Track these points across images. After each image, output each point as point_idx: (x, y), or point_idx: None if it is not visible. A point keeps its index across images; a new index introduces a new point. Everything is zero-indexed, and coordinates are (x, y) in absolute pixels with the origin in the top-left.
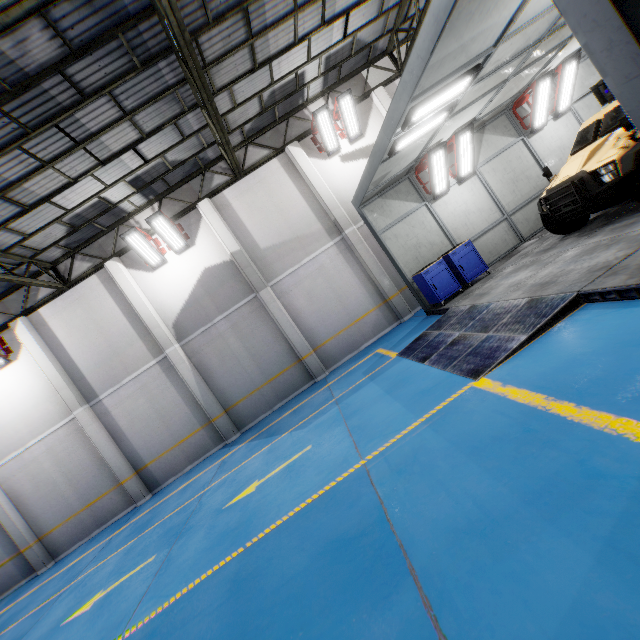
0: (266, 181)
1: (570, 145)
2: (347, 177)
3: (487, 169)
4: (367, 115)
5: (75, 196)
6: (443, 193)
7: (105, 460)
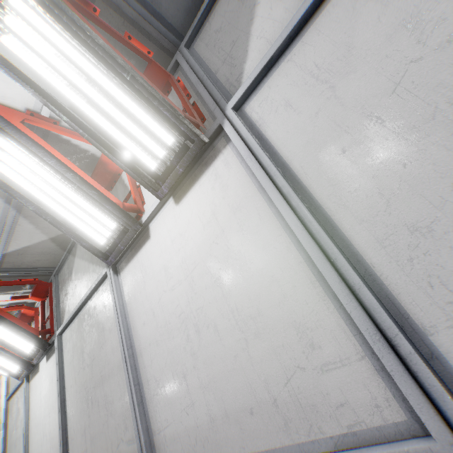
0: None
1: (221, 314)
2: None
3: (68, 340)
4: None
5: None
6: (23, 373)
7: None
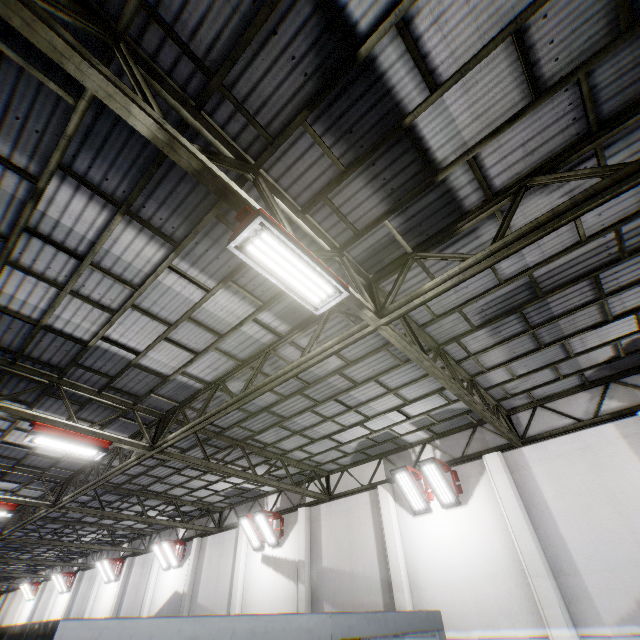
0: (225, 544)
1: None
2: (257, 578)
3: None
4: (292, 526)
5: None
6: None
7: None
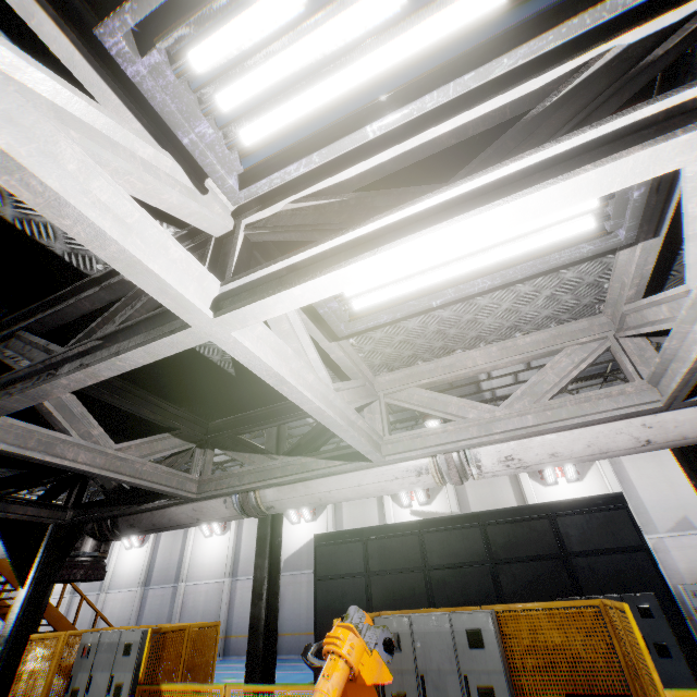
0: (365, 504)
1: None
2: None
3: None
4: (437, 492)
5: None
6: None
7: (219, 616)
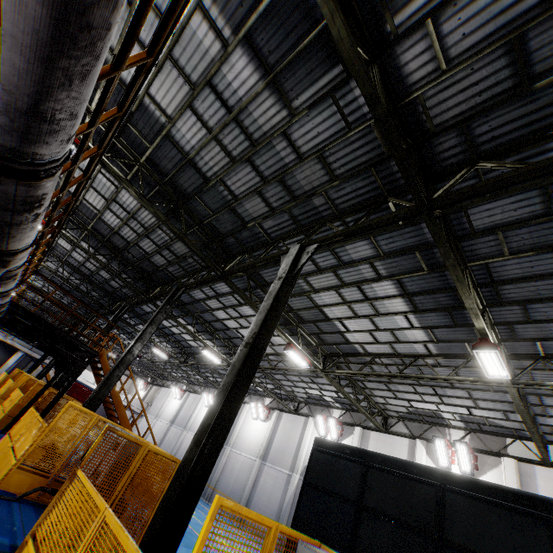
0: (394, 445)
1: None
2: None
3: None
4: (490, 467)
5: (312, 391)
6: None
7: (245, 488)
